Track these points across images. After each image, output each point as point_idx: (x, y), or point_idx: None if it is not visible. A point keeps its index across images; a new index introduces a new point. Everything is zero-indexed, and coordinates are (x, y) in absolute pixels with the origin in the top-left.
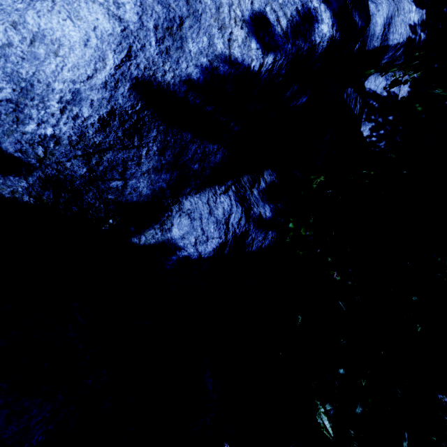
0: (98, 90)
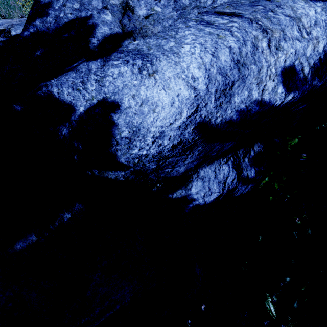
0: (174, 130)
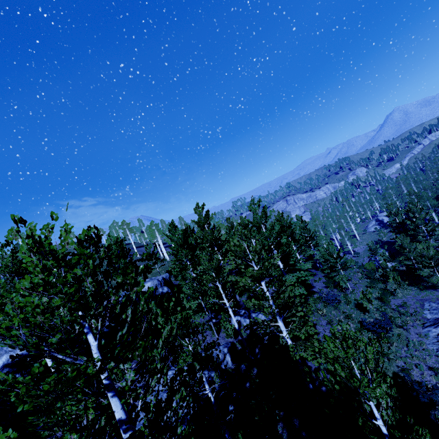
0: (0, 367)
